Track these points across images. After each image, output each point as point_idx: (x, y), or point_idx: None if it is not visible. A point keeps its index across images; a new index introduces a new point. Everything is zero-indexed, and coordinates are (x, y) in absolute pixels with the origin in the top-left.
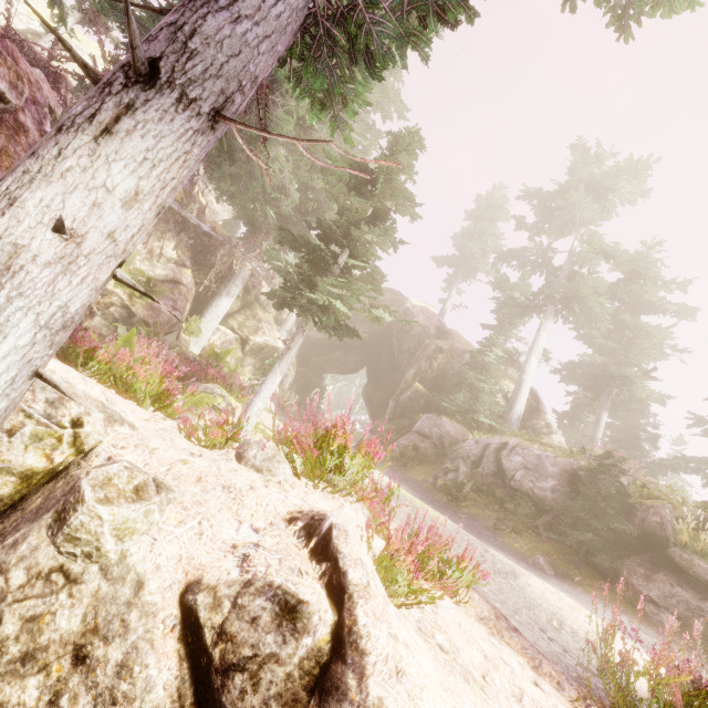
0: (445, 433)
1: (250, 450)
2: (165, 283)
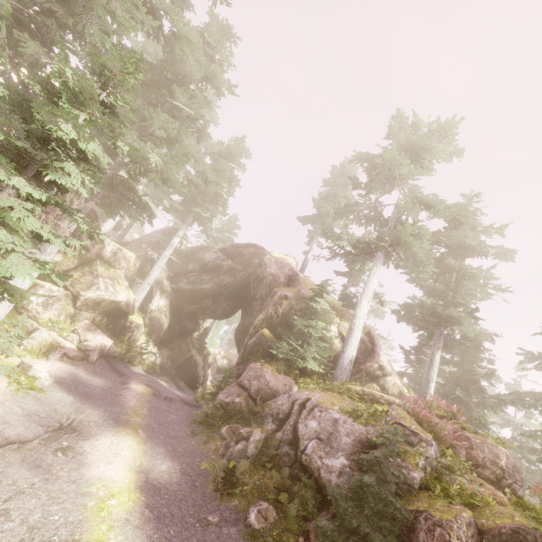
0: (264, 384)
1: None
2: None
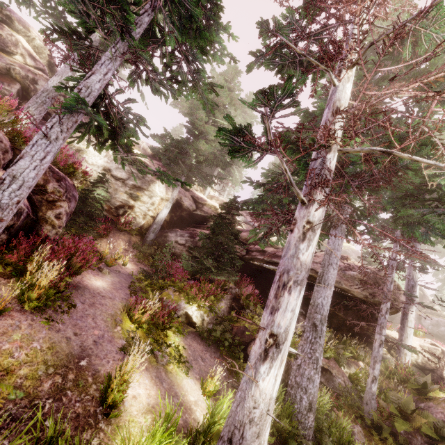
0: None
1: None
2: None
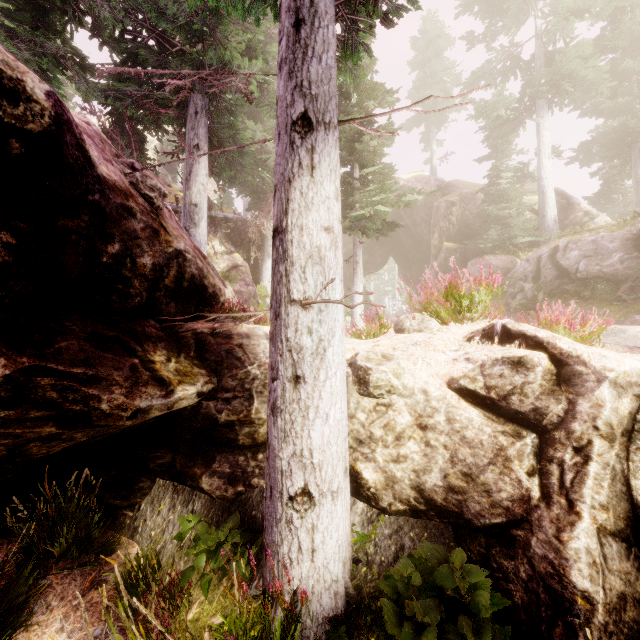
0: (494, 268)
1: (405, 324)
2: (230, 271)
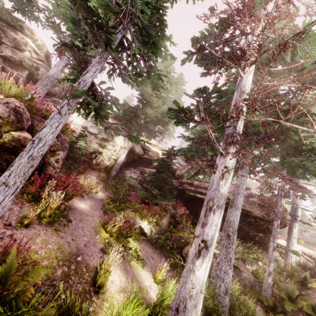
0: None
1: None
2: None
